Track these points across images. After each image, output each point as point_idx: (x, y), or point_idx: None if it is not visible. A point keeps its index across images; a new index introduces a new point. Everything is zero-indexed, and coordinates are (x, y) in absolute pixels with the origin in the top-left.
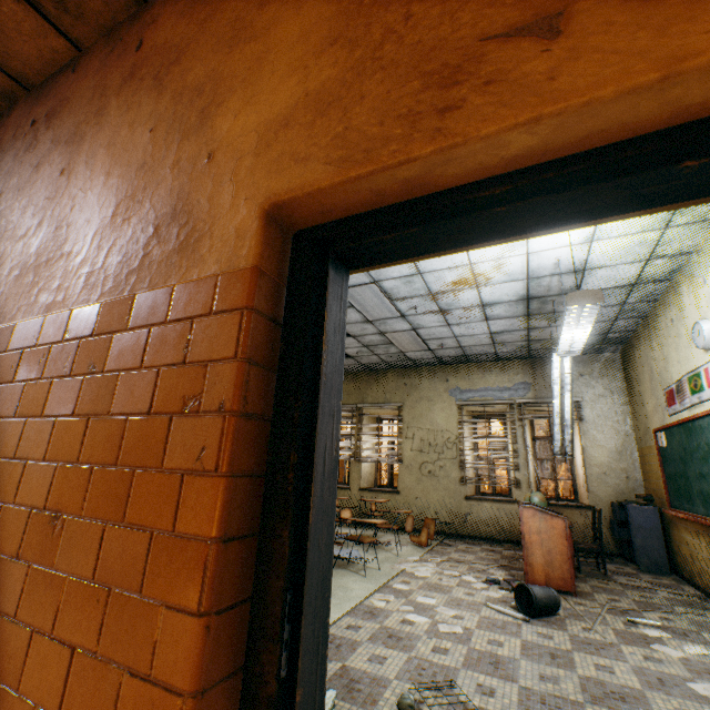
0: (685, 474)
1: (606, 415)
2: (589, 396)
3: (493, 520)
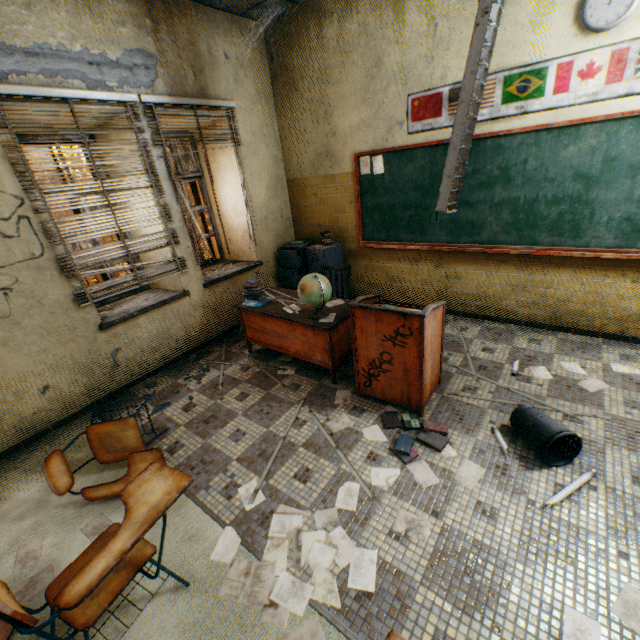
0: (421, 204)
1: (260, 134)
2: (241, 101)
3: (162, 338)
